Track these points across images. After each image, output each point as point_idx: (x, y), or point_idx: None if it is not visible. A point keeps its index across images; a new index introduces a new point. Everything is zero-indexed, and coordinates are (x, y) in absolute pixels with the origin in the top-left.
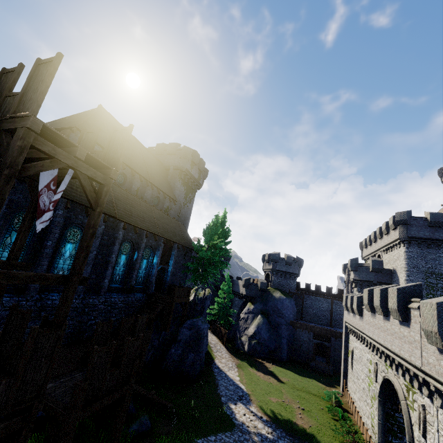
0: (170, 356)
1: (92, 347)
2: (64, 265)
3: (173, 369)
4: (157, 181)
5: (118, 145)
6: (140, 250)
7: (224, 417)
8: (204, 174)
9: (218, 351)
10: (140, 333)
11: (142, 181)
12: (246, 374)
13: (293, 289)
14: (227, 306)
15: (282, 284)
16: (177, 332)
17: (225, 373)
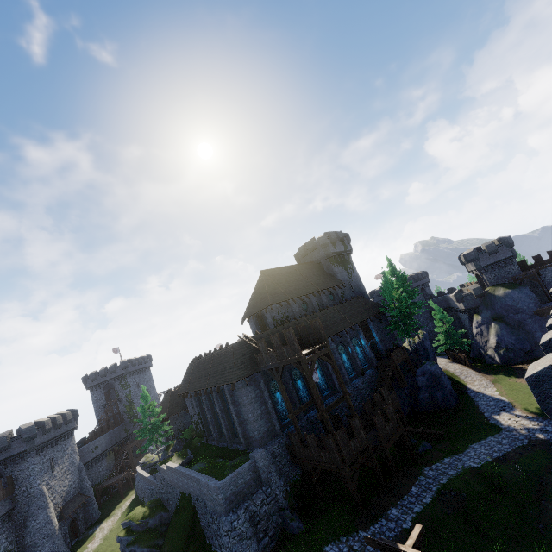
0: (422, 401)
1: (369, 417)
2: (322, 382)
3: (431, 408)
4: (322, 284)
5: (319, 330)
6: (350, 344)
7: (490, 426)
8: (346, 239)
9: (467, 377)
10: (388, 398)
11: (315, 296)
12: (504, 386)
13: (518, 274)
14: (452, 330)
15: (500, 276)
16: (415, 382)
17: (482, 393)
